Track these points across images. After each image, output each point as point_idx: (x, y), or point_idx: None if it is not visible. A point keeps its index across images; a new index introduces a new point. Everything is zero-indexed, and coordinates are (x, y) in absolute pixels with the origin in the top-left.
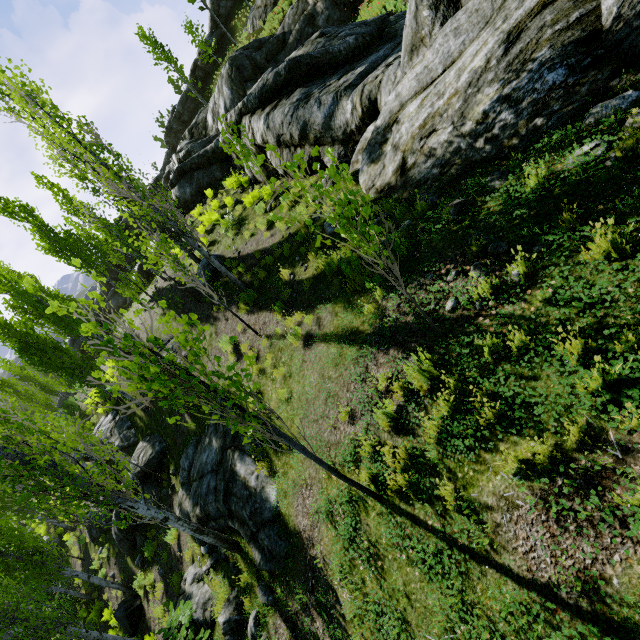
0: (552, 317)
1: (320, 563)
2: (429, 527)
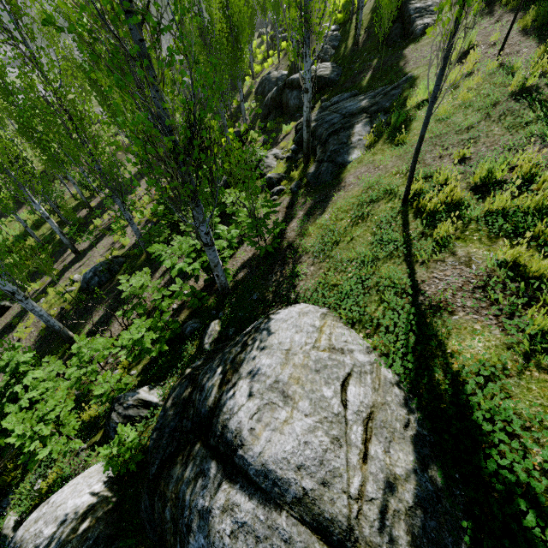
0: None
1: (334, 198)
2: (407, 232)
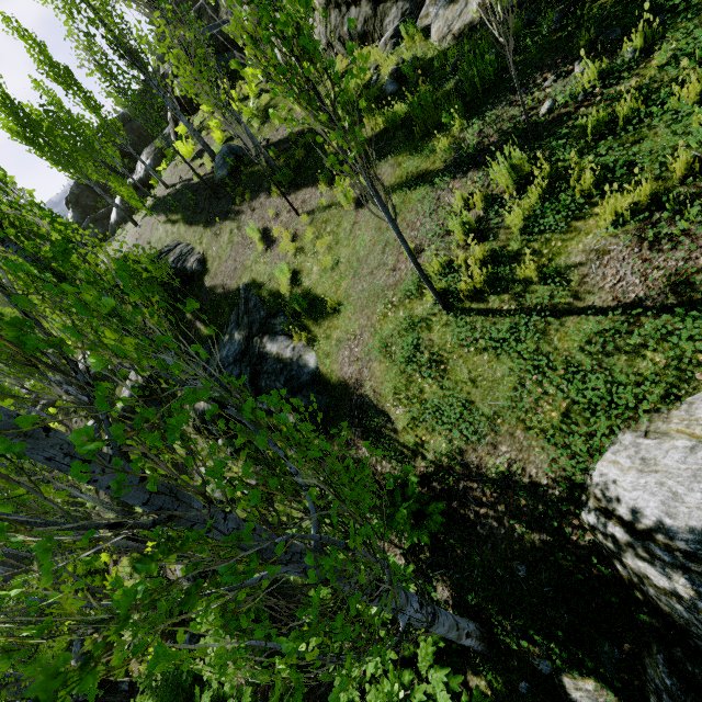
0: (667, 79)
1: (370, 396)
2: (504, 311)
